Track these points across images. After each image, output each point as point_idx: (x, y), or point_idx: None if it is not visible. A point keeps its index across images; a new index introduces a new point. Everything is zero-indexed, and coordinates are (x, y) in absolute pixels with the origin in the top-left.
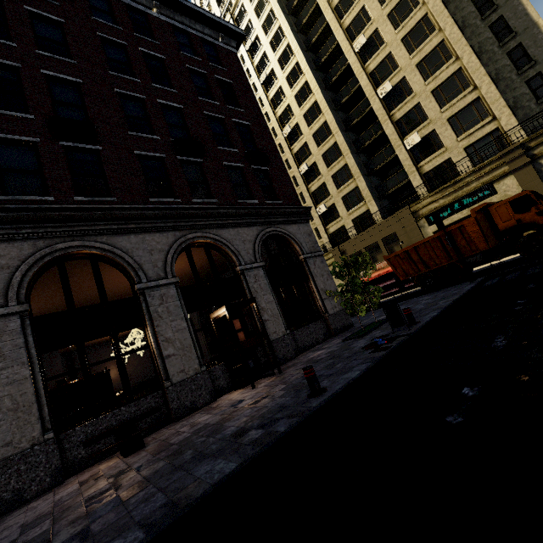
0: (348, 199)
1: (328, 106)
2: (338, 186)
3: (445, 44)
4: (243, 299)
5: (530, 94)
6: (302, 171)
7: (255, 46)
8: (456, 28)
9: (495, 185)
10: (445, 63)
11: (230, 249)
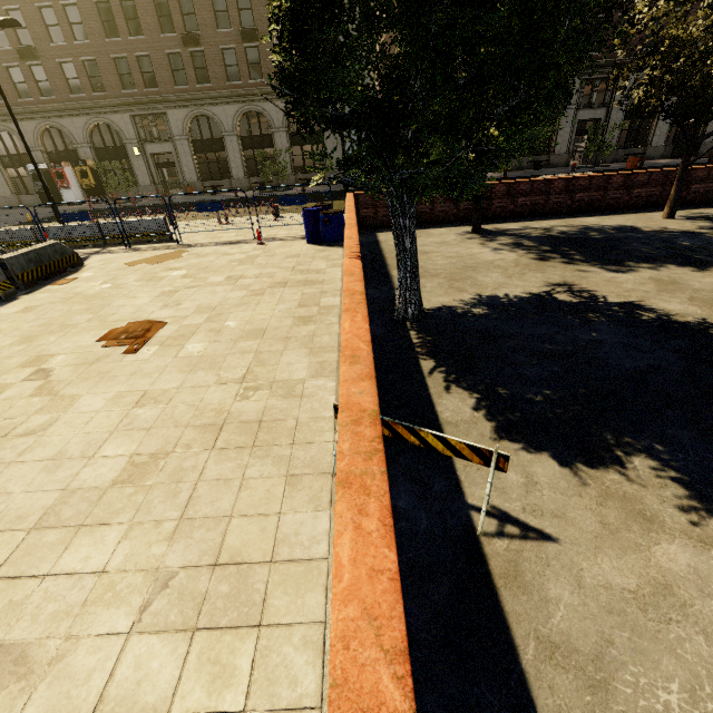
0: None
1: None
2: None
3: None
4: None
5: None
6: None
7: None
8: None
9: None
10: None
11: None
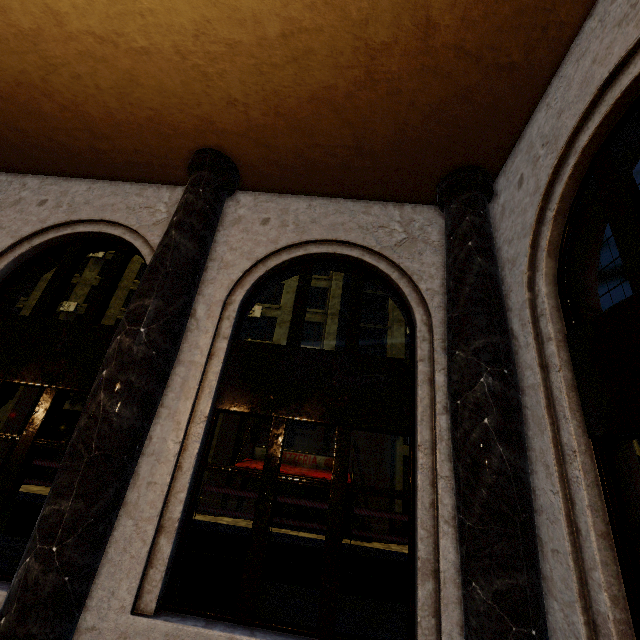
0: None
1: None
2: None
3: None
4: None
5: None
6: None
7: None
8: None
9: None
10: None
11: None
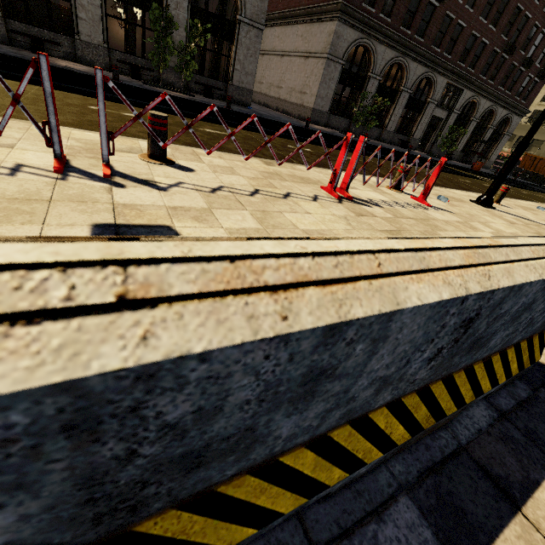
0: None
1: None
2: None
3: None
4: (479, 137)
5: None
6: None
7: None
8: None
9: None
10: None
11: (494, 117)
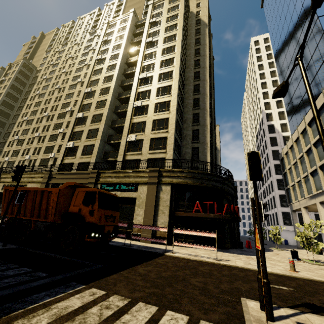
0: (87, 148)
1: (113, 93)
2: (88, 137)
3: (170, 103)
4: None
5: (191, 154)
6: (78, 116)
7: (108, 42)
8: (176, 99)
9: (139, 186)
10: (165, 111)
11: None
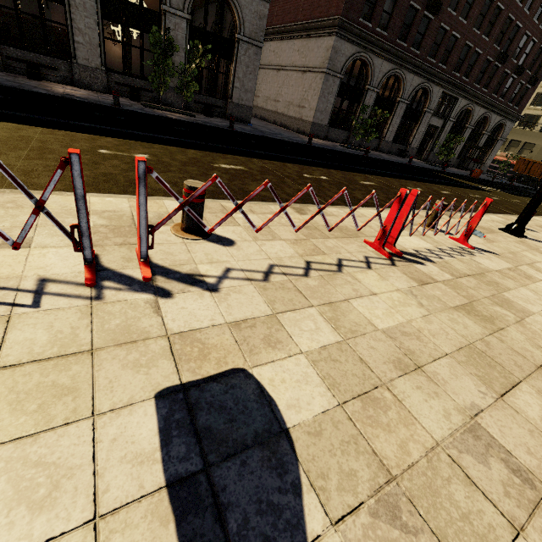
0: (539, 97)
1: None
2: None
3: None
4: (474, 143)
5: None
6: None
7: None
8: None
9: None
10: None
11: (489, 124)
